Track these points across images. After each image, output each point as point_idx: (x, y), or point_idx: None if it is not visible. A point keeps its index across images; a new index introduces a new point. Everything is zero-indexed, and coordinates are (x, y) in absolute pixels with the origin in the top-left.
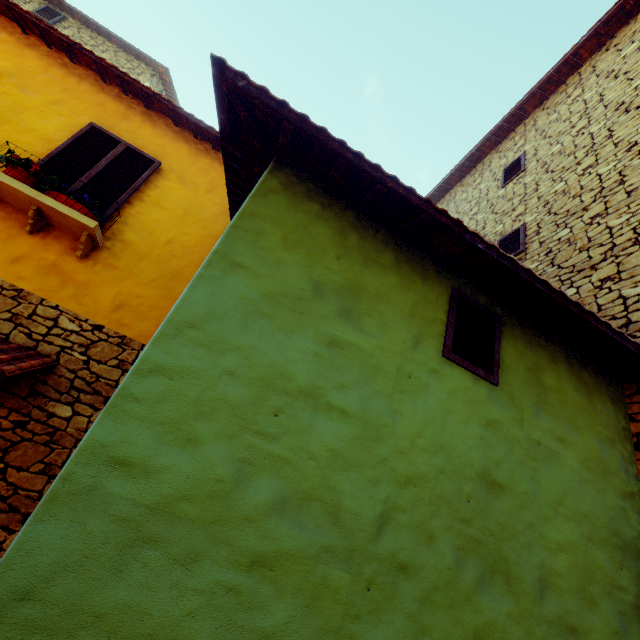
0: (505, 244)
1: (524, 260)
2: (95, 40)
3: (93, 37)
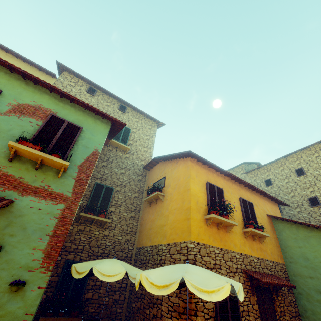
0: (311, 200)
1: None
2: (137, 115)
3: (136, 114)
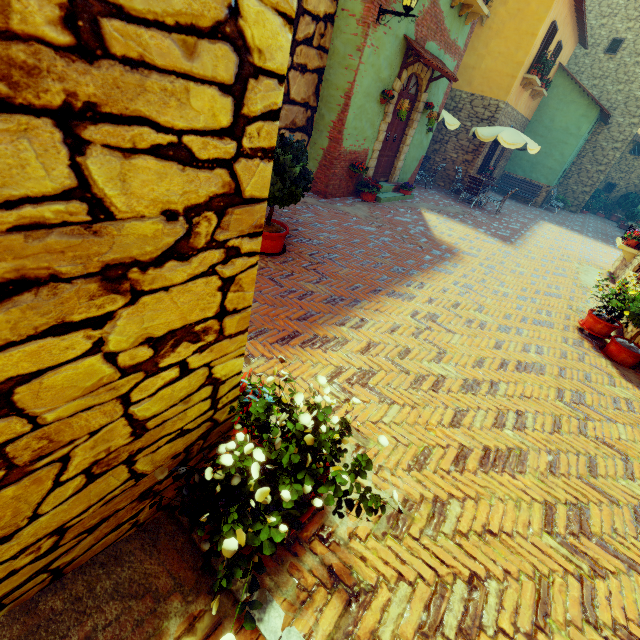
0: (614, 44)
1: (612, 61)
2: None
3: None
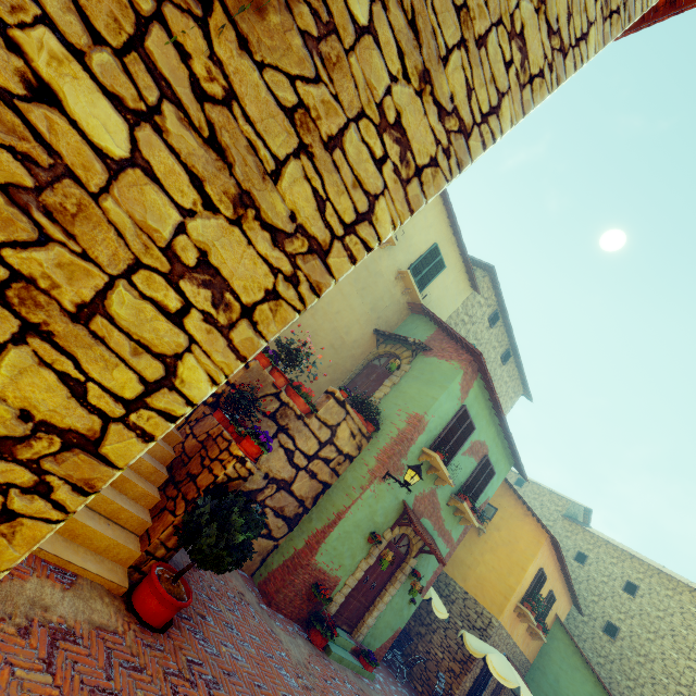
0: (610, 626)
1: (612, 644)
2: (513, 371)
3: (513, 368)
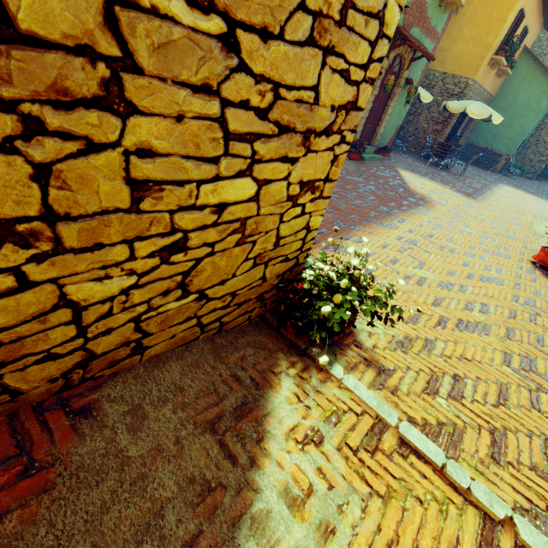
0: None
1: None
2: None
3: None
